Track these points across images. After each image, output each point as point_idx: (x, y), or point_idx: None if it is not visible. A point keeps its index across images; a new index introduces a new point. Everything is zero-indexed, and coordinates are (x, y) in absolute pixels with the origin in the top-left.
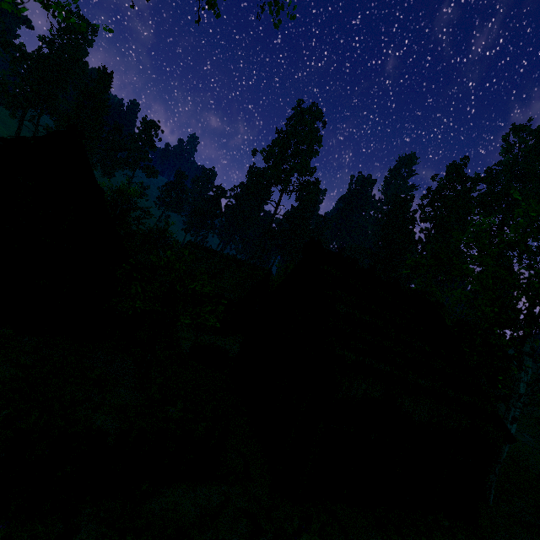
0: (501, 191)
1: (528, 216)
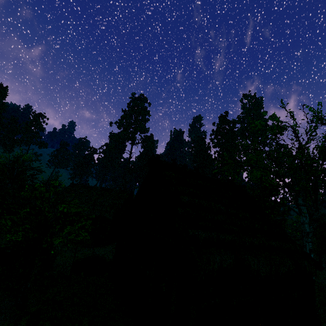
0: (248, 125)
1: (264, 136)
